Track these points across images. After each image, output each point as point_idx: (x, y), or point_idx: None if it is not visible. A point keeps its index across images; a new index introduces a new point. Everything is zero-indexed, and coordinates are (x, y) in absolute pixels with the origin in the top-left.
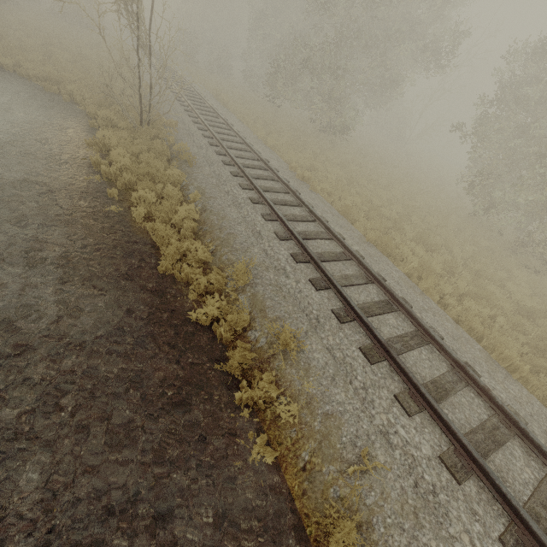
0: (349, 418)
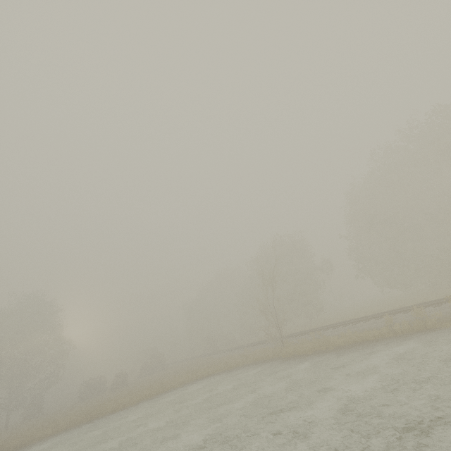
0: (450, 309)
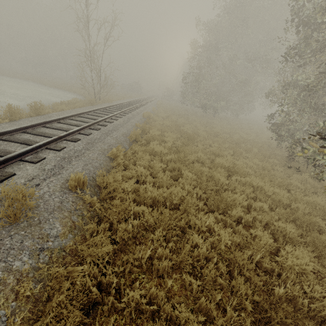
0: None
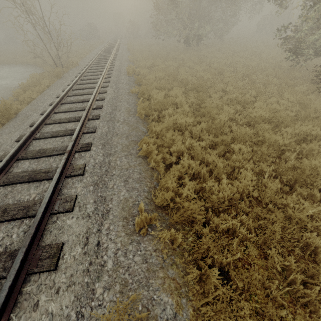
0: None
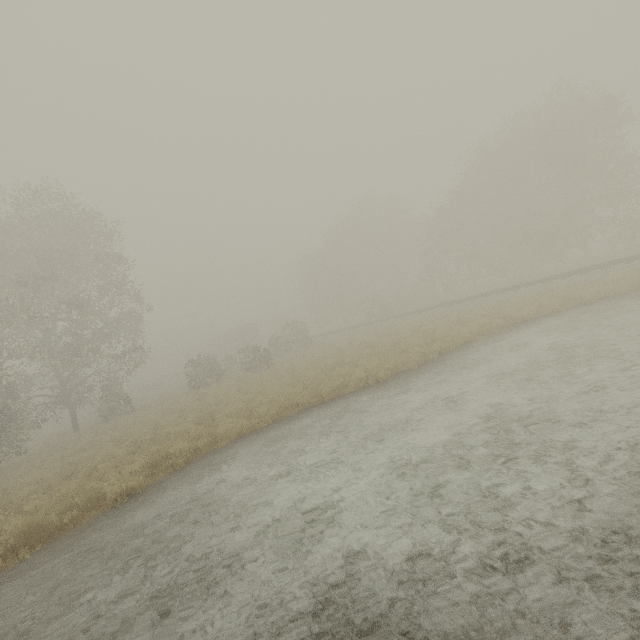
0: None
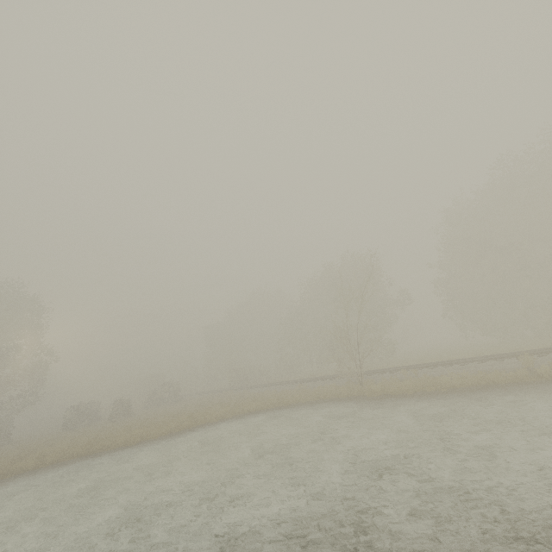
0: None
